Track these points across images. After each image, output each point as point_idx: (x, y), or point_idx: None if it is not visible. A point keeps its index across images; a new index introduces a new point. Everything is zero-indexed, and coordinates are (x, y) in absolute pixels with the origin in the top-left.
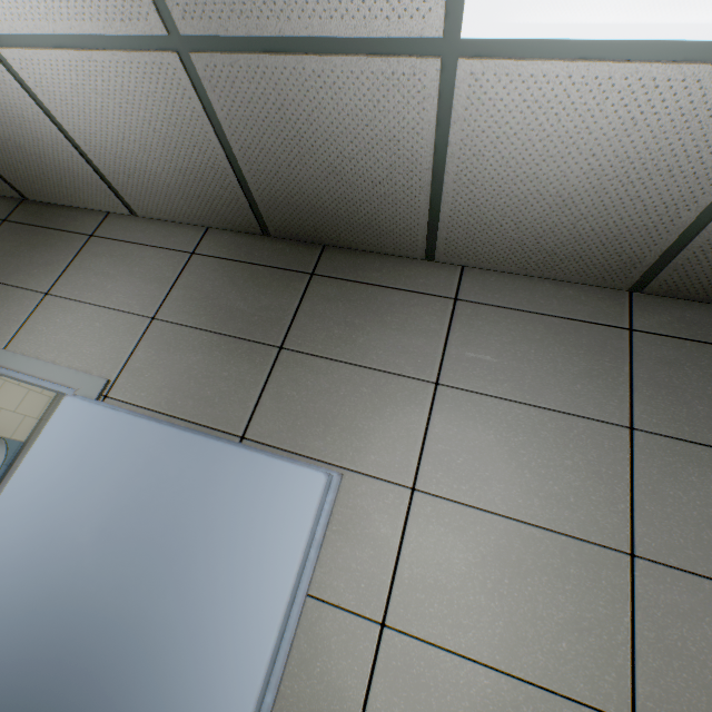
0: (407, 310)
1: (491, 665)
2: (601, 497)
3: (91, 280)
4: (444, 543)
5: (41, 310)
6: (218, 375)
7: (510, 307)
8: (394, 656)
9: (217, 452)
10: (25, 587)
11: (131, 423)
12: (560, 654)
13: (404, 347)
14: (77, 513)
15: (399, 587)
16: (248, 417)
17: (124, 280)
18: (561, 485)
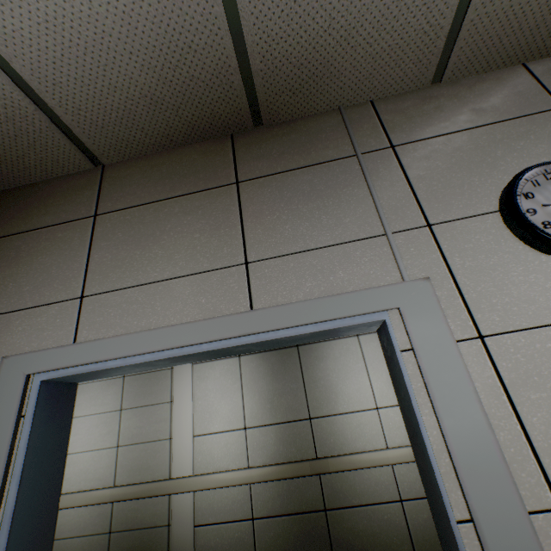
0: None
1: (91, 450)
2: (116, 398)
3: None
4: (81, 428)
5: None
6: None
7: None
8: (70, 459)
9: None
10: None
11: None
12: (105, 440)
13: None
14: None
15: (71, 444)
16: None
17: None
18: (108, 400)
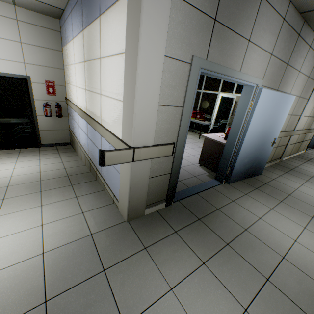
0: (304, 51)
1: None
2: (301, 90)
3: (260, 33)
4: None
5: (248, 51)
6: (277, 74)
7: (313, 49)
8: None
9: (285, 96)
10: (259, 128)
11: (274, 93)
12: (290, 111)
13: (300, 62)
14: (265, 114)
15: None
16: (279, 85)
17: (268, 34)
18: (300, 89)
